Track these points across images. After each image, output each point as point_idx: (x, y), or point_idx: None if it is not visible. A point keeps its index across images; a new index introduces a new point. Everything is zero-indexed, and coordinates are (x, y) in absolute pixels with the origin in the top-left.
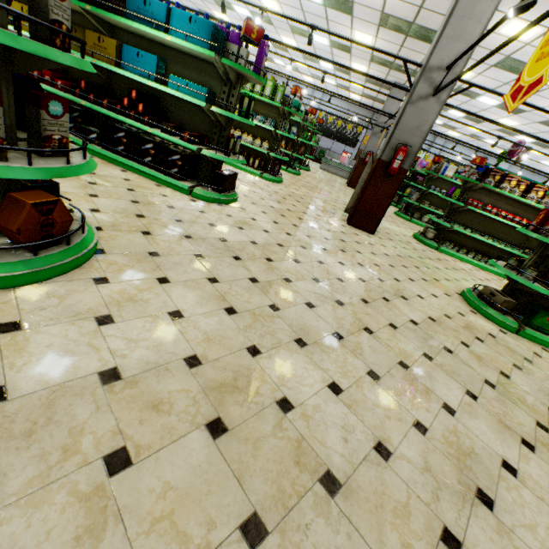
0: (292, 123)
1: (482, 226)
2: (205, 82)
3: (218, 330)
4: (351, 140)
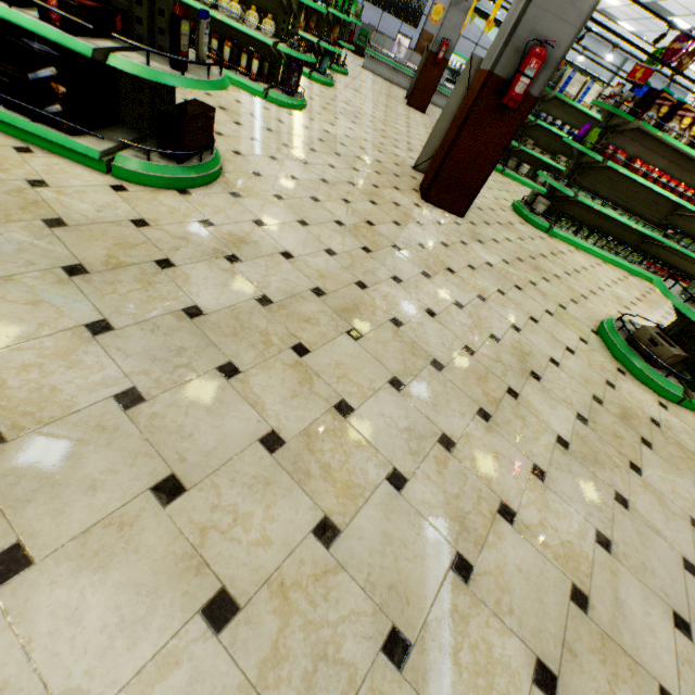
0: None
1: (616, 193)
2: None
3: None
4: (411, 11)
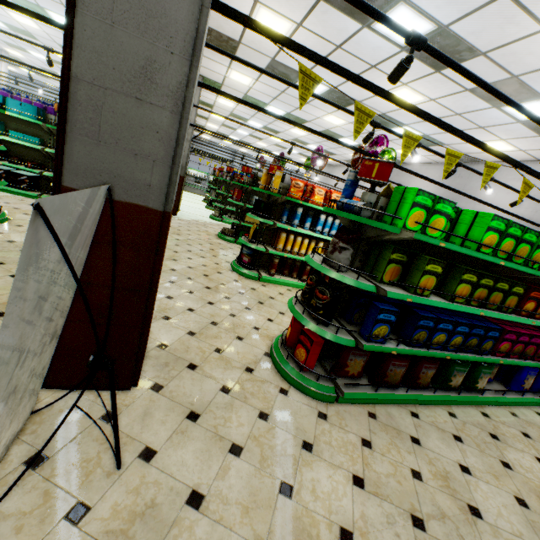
0: None
1: None
2: (35, 134)
3: None
4: None
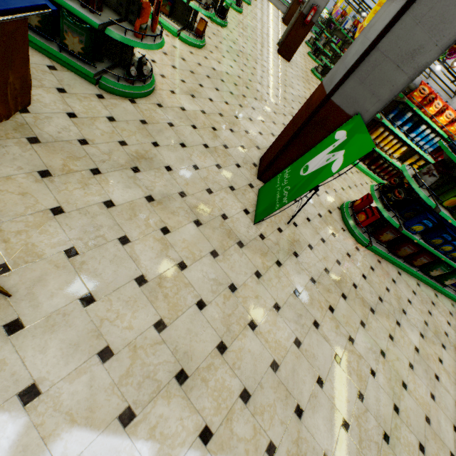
0: None
1: None
2: None
3: (241, 74)
4: None
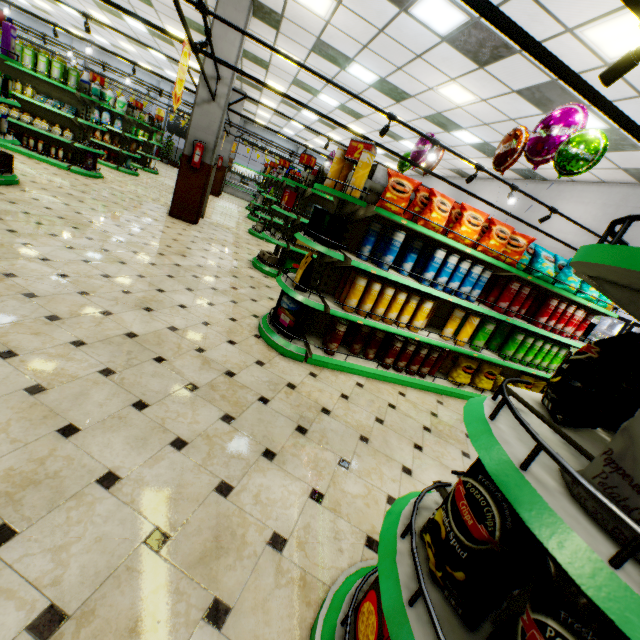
0: (116, 116)
1: None
2: None
3: None
4: None
